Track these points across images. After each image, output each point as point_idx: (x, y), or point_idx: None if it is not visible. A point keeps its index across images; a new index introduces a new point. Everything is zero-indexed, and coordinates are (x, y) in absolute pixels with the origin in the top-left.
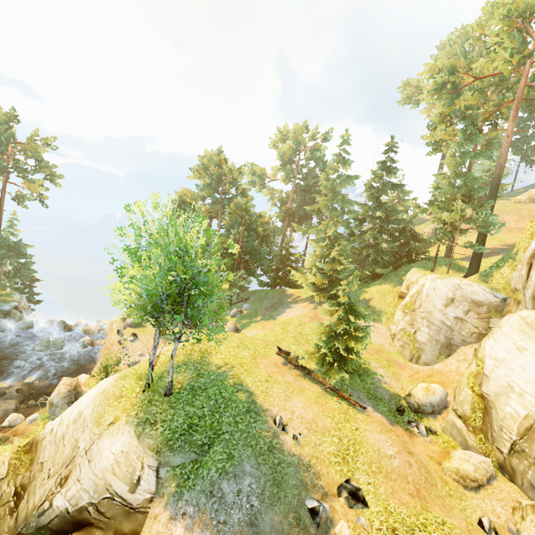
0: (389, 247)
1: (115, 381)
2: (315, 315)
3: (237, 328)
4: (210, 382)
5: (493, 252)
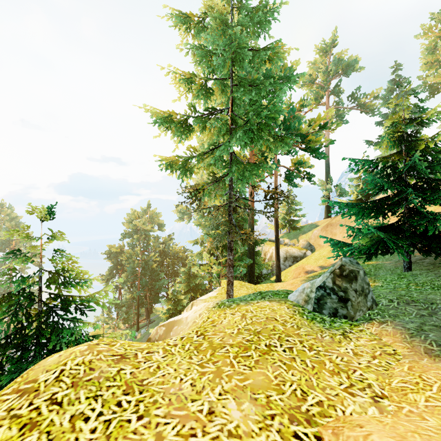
0: None
1: None
2: None
3: None
4: None
5: None
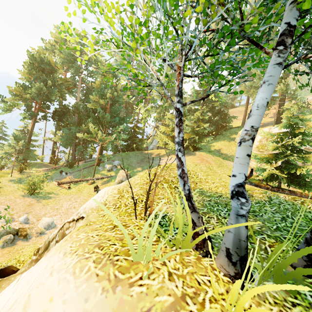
0: (215, 119)
1: (111, 287)
2: (201, 158)
3: (130, 176)
4: (286, 216)
5: (265, 125)
